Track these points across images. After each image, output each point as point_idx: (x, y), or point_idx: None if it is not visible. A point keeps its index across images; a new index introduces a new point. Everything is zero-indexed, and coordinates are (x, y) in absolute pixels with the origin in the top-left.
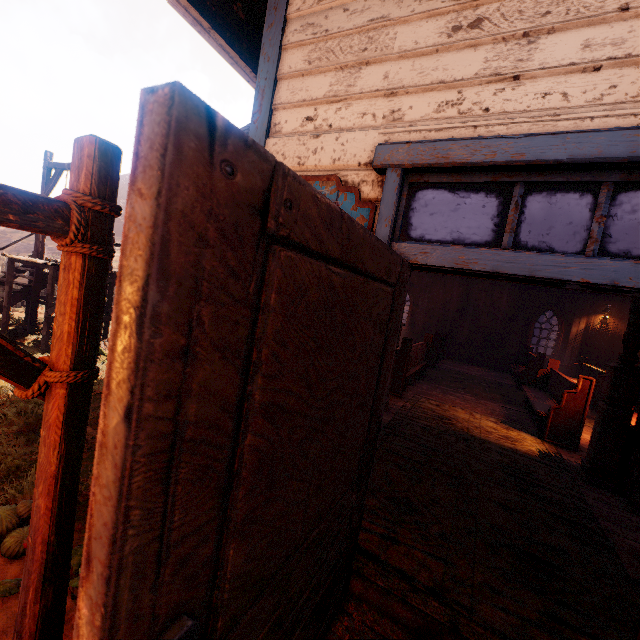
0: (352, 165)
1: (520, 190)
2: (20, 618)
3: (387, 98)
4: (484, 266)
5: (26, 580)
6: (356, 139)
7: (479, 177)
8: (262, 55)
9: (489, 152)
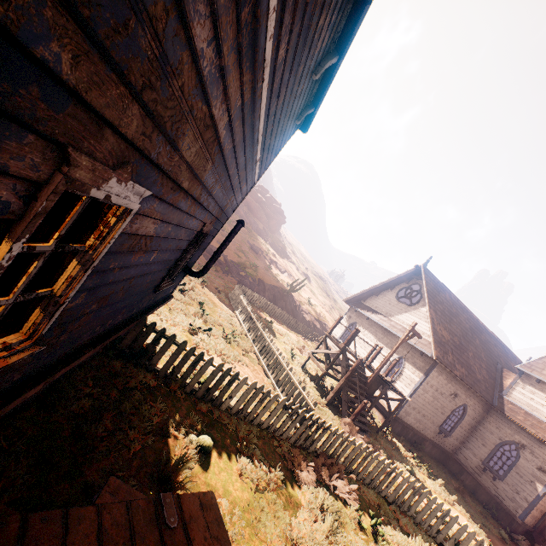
0: None
1: None
2: None
3: None
4: None
5: None
6: None
7: None
8: None
9: None
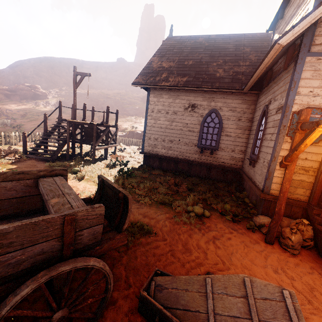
0: None
1: None
2: (278, 210)
3: None
4: None
5: (280, 203)
6: None
7: None
8: (295, 71)
9: None
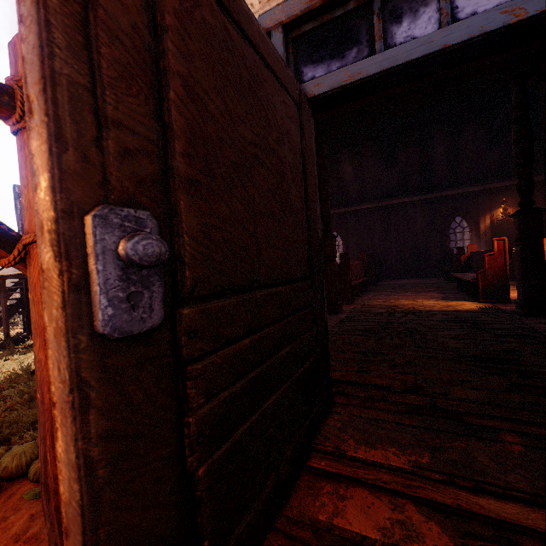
0: None
1: (377, 4)
2: (43, 469)
3: None
4: (366, 72)
5: (42, 433)
6: None
7: (343, 9)
8: None
9: None
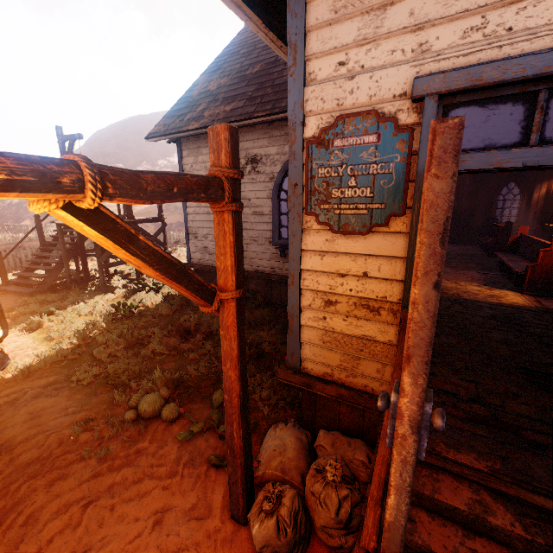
0: (387, 98)
1: (545, 96)
2: (230, 440)
3: (414, 33)
4: (516, 163)
5: (229, 419)
6: (389, 75)
7: (507, 90)
8: (289, 12)
9: (519, 69)
